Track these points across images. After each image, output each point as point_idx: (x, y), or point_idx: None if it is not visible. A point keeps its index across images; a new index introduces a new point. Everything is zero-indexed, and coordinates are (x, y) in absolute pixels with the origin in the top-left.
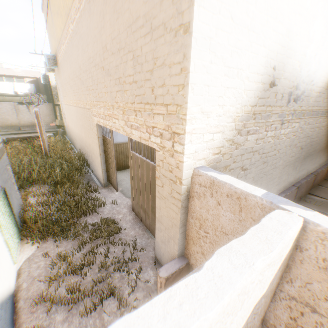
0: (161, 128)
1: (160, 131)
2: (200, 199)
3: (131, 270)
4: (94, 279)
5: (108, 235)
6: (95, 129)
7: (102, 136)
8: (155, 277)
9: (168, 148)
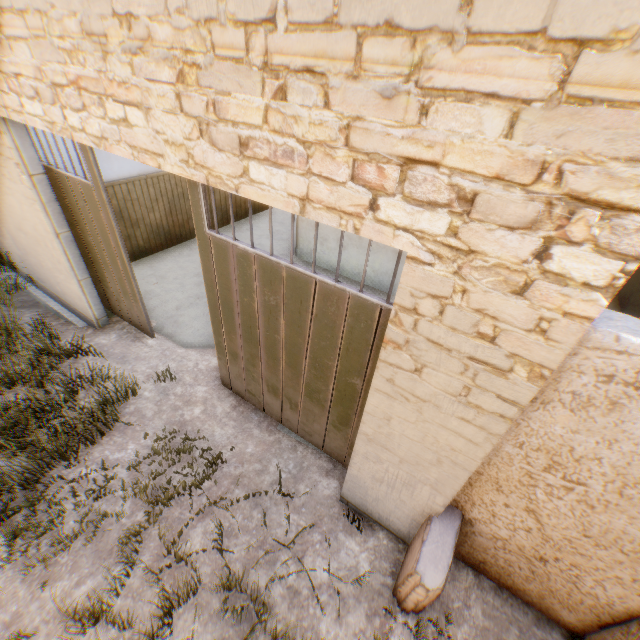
0: (472, 173)
1: (463, 187)
2: (584, 412)
3: (306, 562)
4: (221, 635)
5: (198, 485)
6: (2, 142)
7: (43, 168)
8: (365, 552)
9: (499, 261)
